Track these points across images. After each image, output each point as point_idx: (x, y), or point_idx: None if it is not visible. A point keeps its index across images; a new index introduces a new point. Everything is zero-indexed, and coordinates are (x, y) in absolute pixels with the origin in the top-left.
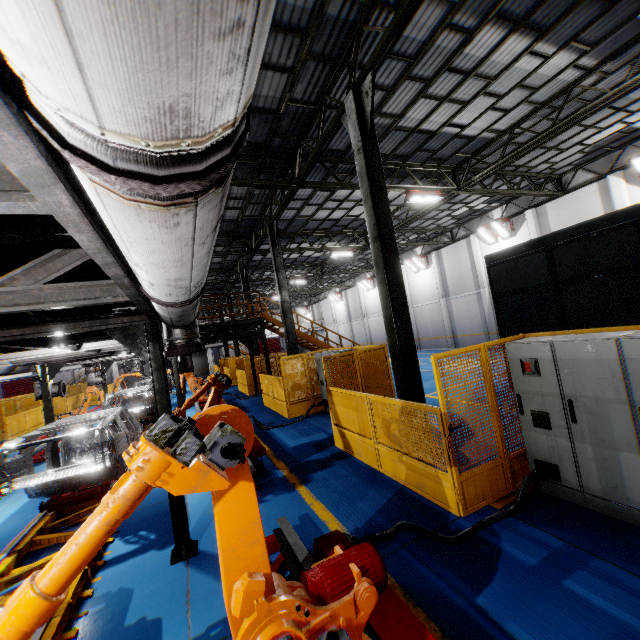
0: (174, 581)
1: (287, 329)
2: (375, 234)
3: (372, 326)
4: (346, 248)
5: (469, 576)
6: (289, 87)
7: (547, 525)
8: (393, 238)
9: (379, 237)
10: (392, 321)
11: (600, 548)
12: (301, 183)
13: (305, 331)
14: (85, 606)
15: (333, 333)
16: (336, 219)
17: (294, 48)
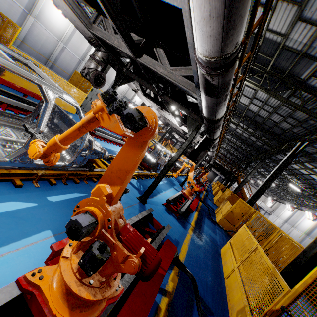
0: (178, 185)
1: (239, 185)
2: (269, 177)
3: (292, 233)
4: (299, 187)
5: (208, 218)
6: (291, 128)
7: (226, 234)
8: (272, 181)
9: (268, 178)
10: (251, 196)
11: (227, 238)
12: (280, 151)
13: (260, 206)
14: (170, 177)
15: (272, 219)
16: (302, 173)
17: (296, 122)
